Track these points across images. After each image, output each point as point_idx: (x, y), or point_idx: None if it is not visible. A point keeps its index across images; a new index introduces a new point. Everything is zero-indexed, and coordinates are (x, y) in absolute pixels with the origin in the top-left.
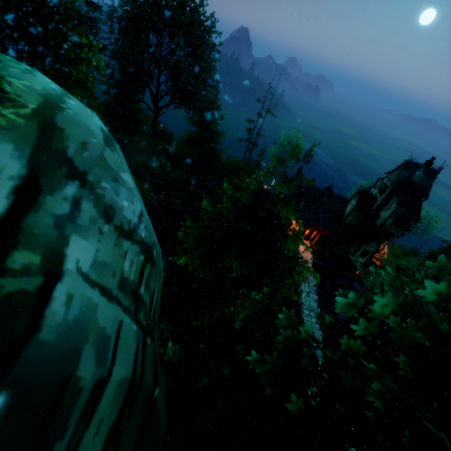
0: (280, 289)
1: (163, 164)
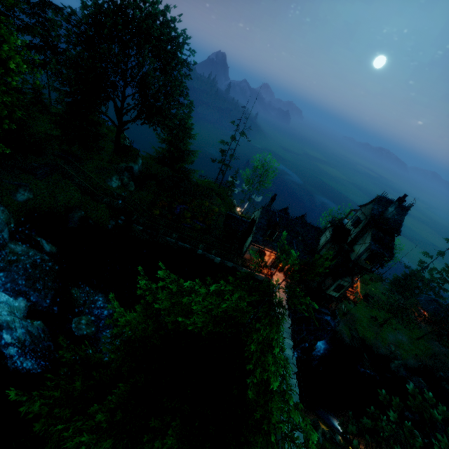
0: None
1: (126, 183)
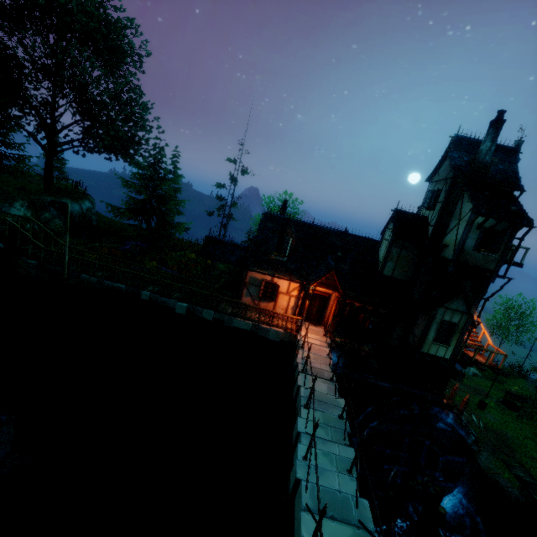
0: None
1: (46, 220)
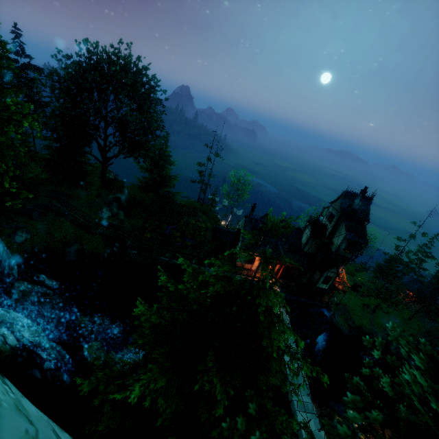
0: (270, 381)
1: (116, 213)
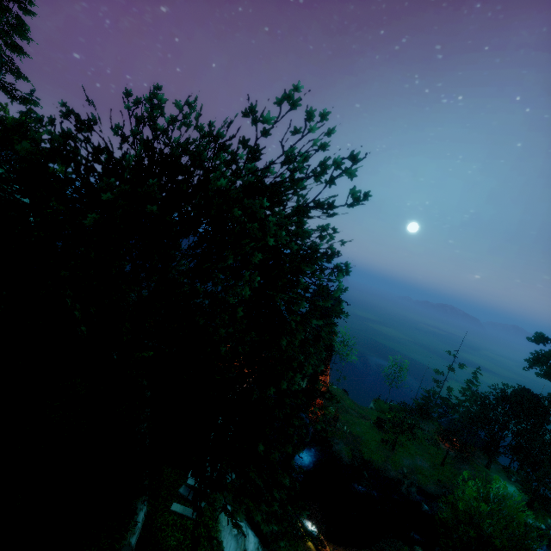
0: None
1: None
